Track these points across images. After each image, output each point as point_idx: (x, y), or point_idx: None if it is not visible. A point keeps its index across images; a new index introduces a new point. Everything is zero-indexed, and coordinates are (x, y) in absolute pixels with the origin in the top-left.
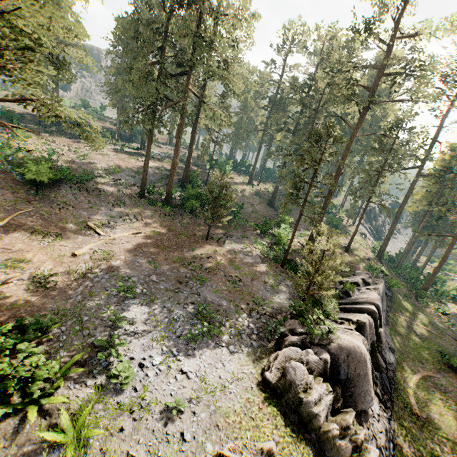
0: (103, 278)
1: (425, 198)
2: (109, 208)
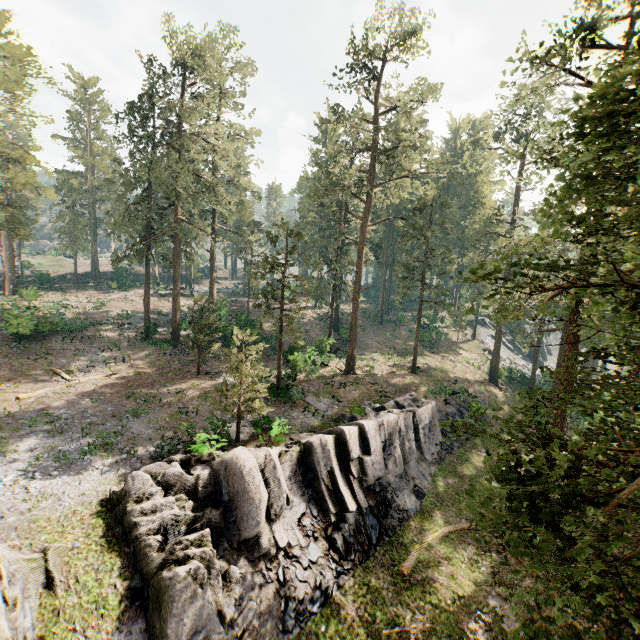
0: (30, 416)
1: None
2: (97, 353)
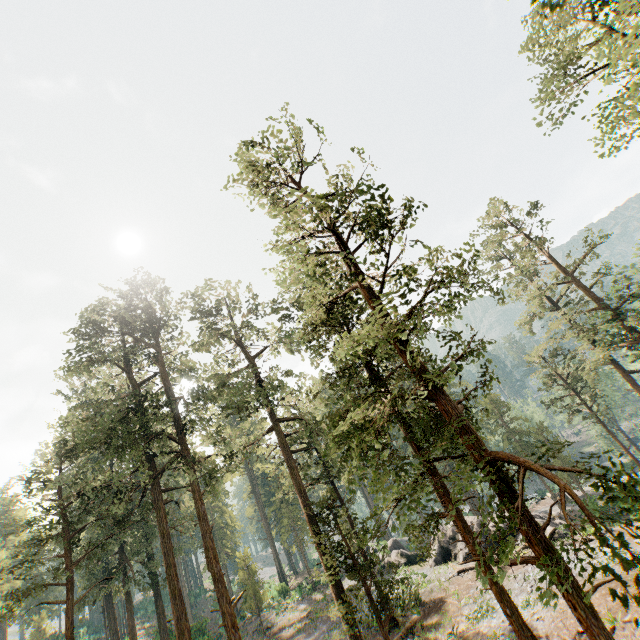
0: None
1: None
2: None
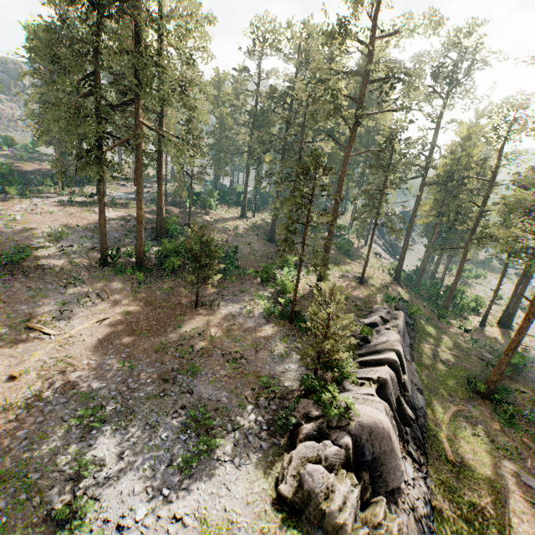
0: (59, 403)
1: (433, 208)
2: (60, 291)
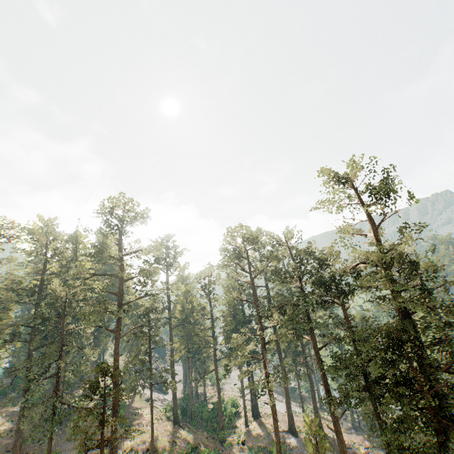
0: None
1: (183, 343)
2: None
